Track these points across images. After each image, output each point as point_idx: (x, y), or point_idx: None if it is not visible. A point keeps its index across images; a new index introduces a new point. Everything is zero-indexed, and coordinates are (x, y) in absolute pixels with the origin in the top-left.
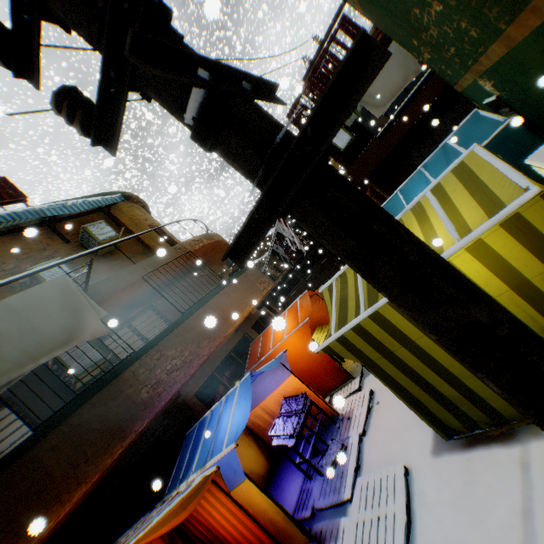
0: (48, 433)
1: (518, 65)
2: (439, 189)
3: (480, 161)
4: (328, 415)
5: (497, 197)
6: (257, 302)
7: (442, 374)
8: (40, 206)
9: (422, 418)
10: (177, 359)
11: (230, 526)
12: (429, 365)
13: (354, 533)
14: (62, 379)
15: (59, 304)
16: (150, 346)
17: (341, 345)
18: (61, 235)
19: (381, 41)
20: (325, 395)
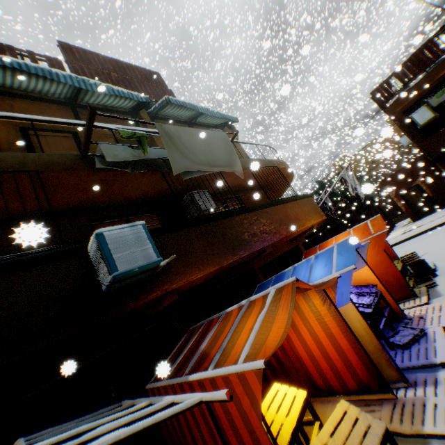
0: (194, 225)
1: None
2: None
3: None
4: (394, 311)
5: None
6: (318, 221)
7: None
8: (196, 104)
9: None
10: (266, 226)
11: (313, 345)
12: None
13: None
14: (186, 213)
15: (222, 146)
16: (251, 209)
17: None
18: None
19: None
20: None
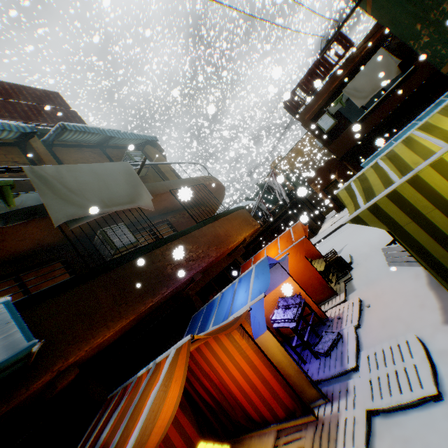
0: (100, 274)
1: None
2: None
3: None
4: (319, 316)
5: None
6: (251, 232)
7: None
8: (102, 127)
9: (442, 283)
10: (193, 252)
11: (242, 379)
12: None
13: (368, 386)
14: (101, 252)
15: (124, 178)
16: (174, 237)
17: (370, 213)
18: (108, 157)
19: (367, 51)
20: None
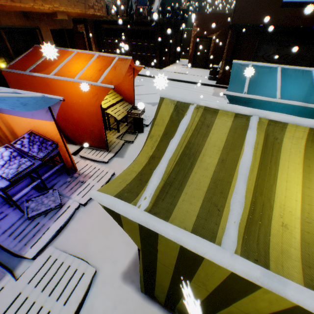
0: None
1: None
2: None
3: None
4: (67, 168)
5: None
6: (75, 12)
7: (204, 307)
8: None
9: (142, 283)
10: None
11: None
12: (206, 303)
13: (6, 306)
14: None
15: None
16: None
17: (138, 228)
18: None
19: None
20: (77, 143)
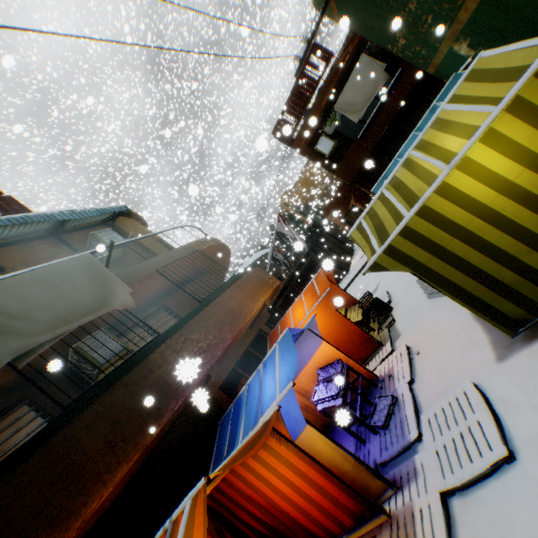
0: (80, 412)
1: (497, 1)
2: (456, 98)
3: (491, 58)
4: (367, 378)
5: (521, 66)
6: (270, 294)
7: (497, 257)
8: (50, 211)
9: (483, 317)
10: (202, 342)
11: (293, 493)
12: (483, 250)
13: (436, 460)
14: (81, 375)
15: (87, 277)
16: (173, 330)
17: (388, 257)
18: (69, 245)
19: (349, 59)
20: None
